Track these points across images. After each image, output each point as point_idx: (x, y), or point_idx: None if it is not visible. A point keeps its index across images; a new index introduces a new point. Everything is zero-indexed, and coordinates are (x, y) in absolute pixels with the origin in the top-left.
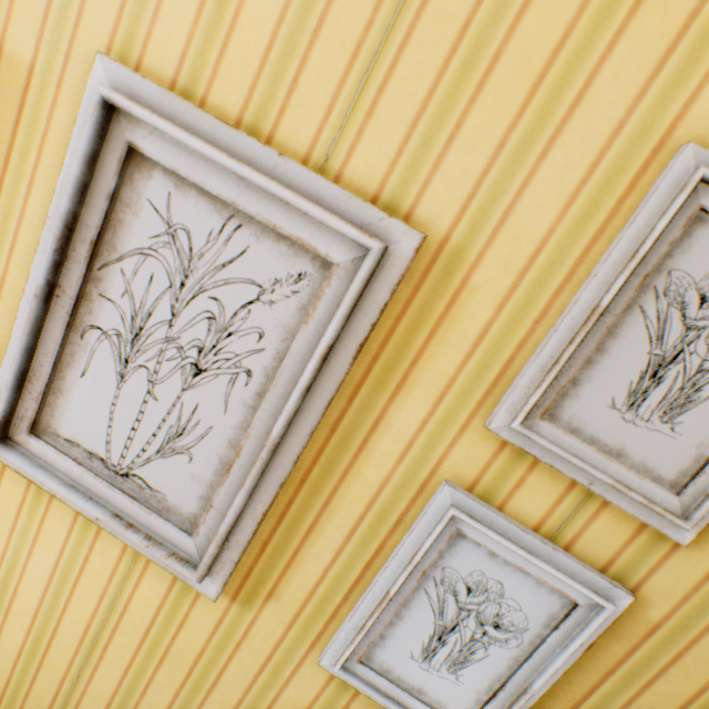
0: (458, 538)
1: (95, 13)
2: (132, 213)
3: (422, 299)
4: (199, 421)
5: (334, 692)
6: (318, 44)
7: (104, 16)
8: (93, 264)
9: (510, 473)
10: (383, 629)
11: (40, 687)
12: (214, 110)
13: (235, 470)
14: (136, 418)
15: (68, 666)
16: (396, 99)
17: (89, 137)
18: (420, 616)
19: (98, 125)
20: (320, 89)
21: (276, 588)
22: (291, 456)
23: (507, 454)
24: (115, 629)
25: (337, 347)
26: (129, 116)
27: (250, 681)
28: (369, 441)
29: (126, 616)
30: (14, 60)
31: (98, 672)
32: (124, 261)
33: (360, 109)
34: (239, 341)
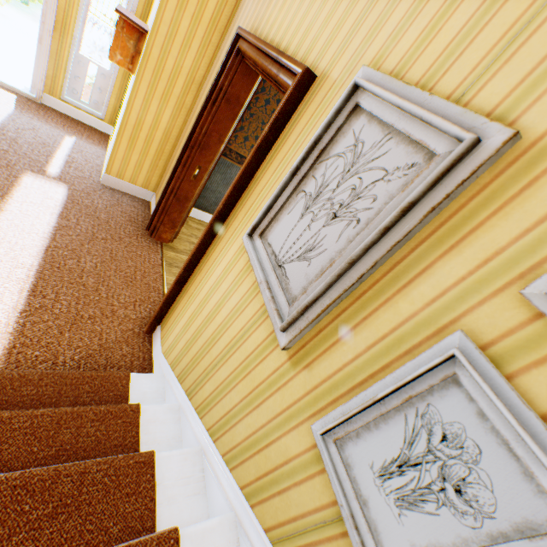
0: (451, 384)
1: (370, 51)
2: (343, 137)
3: (499, 184)
4: (322, 245)
5: (309, 459)
6: (484, 30)
7: (374, 51)
8: (316, 161)
9: (533, 347)
10: (360, 429)
11: (203, 362)
12: (405, 81)
13: (325, 274)
14: (297, 238)
15: (215, 357)
16: (532, 47)
17: (341, 101)
18: (391, 436)
19: (347, 95)
20: (475, 55)
21: (312, 363)
22: (357, 274)
23: (537, 328)
24: (238, 348)
25: (415, 208)
26: (362, 90)
27: (272, 417)
28: (412, 282)
29: (245, 343)
30: (330, 80)
31: (222, 367)
32: (329, 160)
33: (500, 60)
34: (361, 202)
